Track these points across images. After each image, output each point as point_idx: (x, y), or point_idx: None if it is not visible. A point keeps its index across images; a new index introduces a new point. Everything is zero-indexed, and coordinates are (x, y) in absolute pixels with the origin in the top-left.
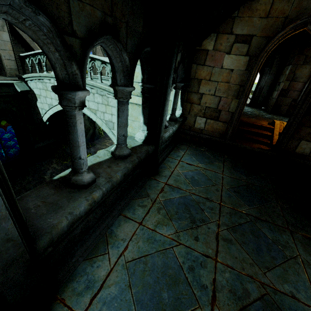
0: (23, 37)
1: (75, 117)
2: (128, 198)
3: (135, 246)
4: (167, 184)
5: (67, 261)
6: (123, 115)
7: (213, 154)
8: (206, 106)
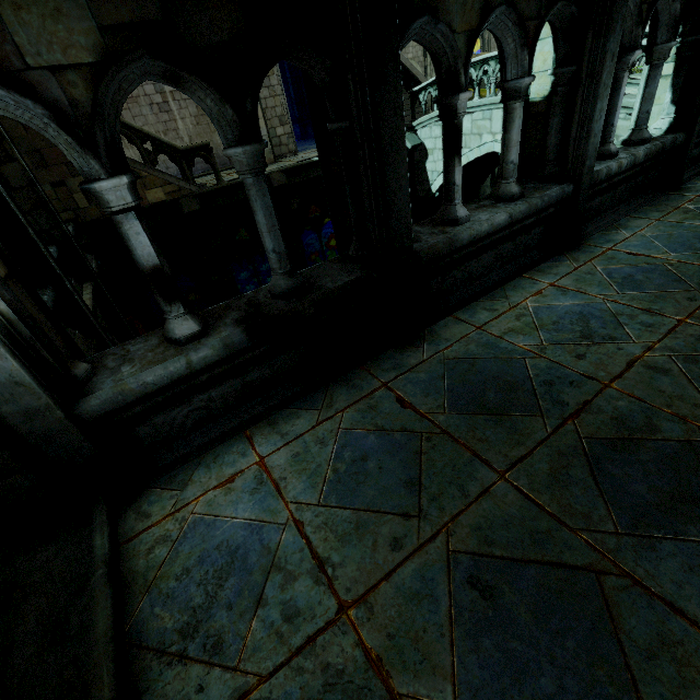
0: (402, 64)
1: (622, 80)
2: (635, 205)
3: (654, 229)
4: None
5: (583, 229)
6: (653, 84)
7: None
8: None
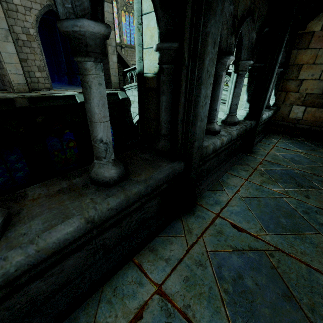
0: (123, 58)
1: (222, 77)
2: (231, 163)
3: (246, 191)
4: (265, 160)
5: (198, 187)
6: (239, 86)
7: (314, 143)
8: (307, 93)
